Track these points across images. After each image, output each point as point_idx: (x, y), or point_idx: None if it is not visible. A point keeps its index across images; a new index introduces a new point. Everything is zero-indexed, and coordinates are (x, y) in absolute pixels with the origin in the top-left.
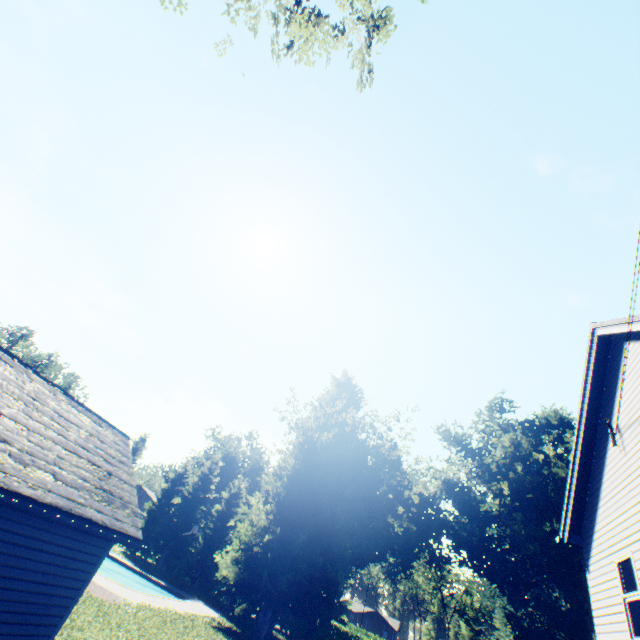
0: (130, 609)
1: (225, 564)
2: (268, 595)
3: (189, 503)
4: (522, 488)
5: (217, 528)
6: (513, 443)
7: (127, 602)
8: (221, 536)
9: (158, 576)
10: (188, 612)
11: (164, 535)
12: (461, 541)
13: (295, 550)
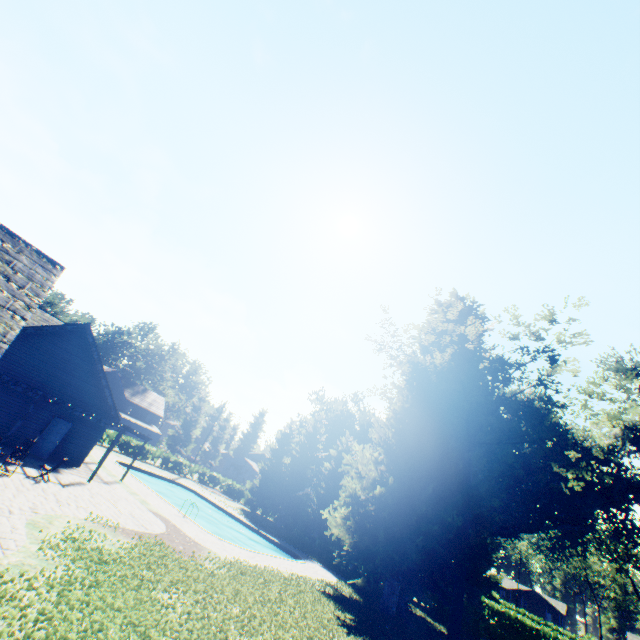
0: (209, 564)
1: (334, 522)
2: (391, 562)
3: (298, 462)
4: None
5: (329, 487)
6: None
7: (210, 556)
8: (334, 496)
9: (272, 533)
10: (294, 574)
11: (277, 493)
12: None
13: (418, 507)
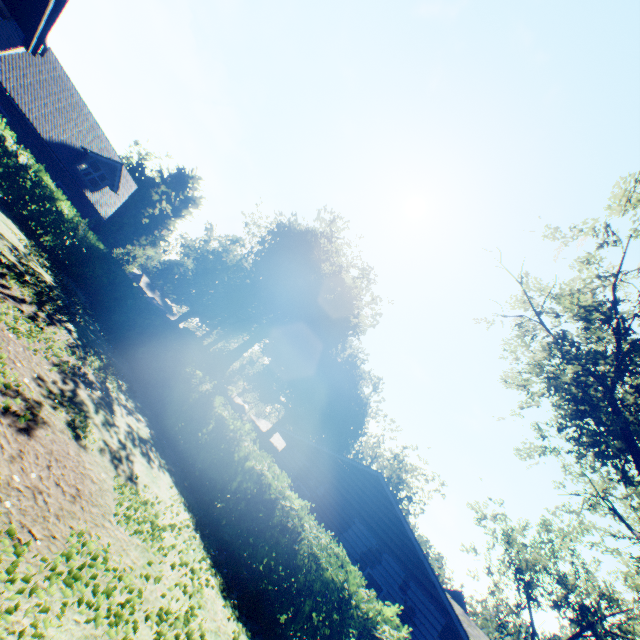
0: None
1: None
2: None
3: None
4: None
5: None
6: None
7: None
8: None
9: None
10: None
11: None
12: None
13: None
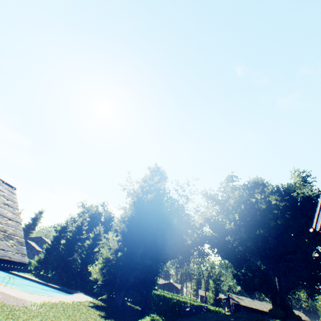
0: (34, 308)
1: (95, 271)
2: (122, 284)
3: (70, 242)
4: (242, 216)
5: (88, 253)
6: (238, 196)
7: (32, 303)
8: (91, 257)
9: (54, 283)
10: (74, 301)
11: (57, 261)
12: (214, 244)
13: (136, 259)
